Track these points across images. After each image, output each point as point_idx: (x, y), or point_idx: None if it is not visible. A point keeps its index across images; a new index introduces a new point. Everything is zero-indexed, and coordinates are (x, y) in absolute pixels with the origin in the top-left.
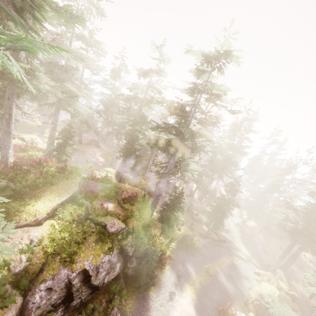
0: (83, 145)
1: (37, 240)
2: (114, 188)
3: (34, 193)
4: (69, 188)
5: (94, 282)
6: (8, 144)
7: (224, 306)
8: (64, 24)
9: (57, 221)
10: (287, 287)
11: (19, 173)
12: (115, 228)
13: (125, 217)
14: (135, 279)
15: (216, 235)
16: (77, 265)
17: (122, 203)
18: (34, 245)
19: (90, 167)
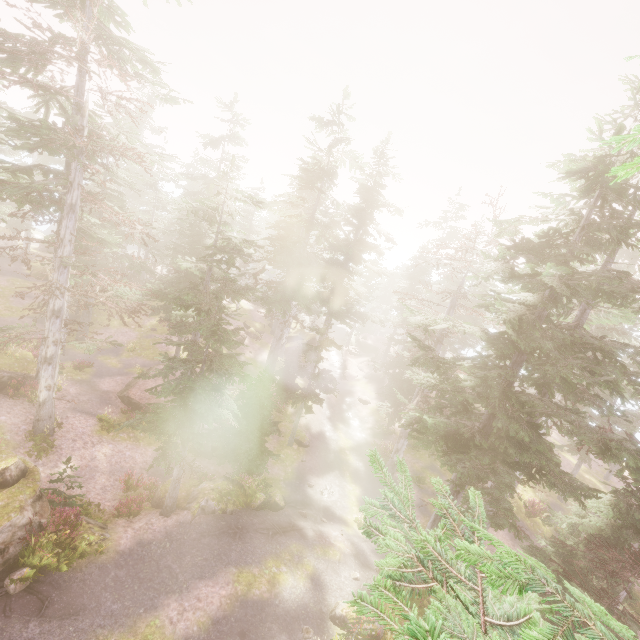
0: None
1: None
2: None
3: None
4: None
5: None
6: None
7: None
8: None
9: None
10: None
11: None
12: None
13: None
14: None
15: (242, 491)
16: None
17: None
18: None
19: None
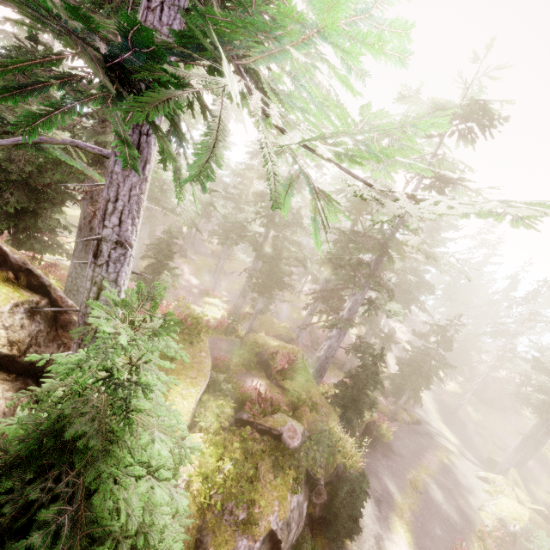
0: None
1: (184, 484)
2: (252, 347)
3: None
4: (202, 364)
5: None
6: (83, 285)
7: None
8: None
9: (201, 438)
10: (527, 497)
11: None
12: (299, 439)
13: (291, 407)
14: (326, 523)
15: (405, 412)
16: (259, 525)
17: (279, 379)
18: None
19: (183, 298)
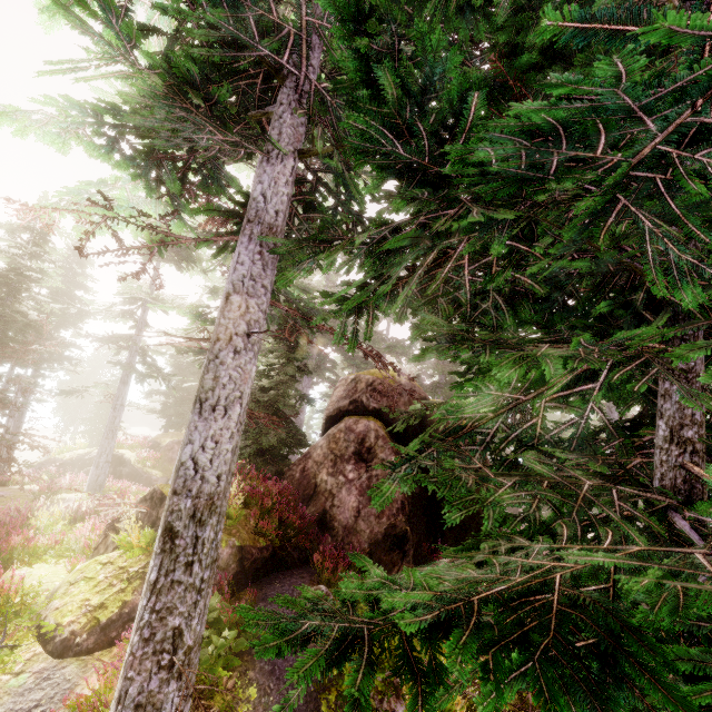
0: None
1: None
2: None
3: None
4: None
5: None
6: None
7: None
8: None
9: None
10: None
11: None
12: None
13: None
14: None
15: None
16: None
17: None
18: None
19: None
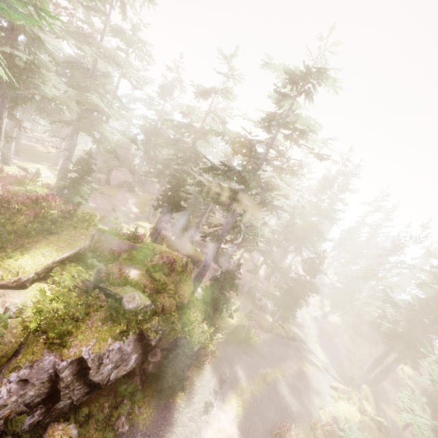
0: (111, 187)
1: (16, 309)
2: (145, 250)
3: (22, 243)
4: (76, 241)
5: (93, 378)
6: None
7: (281, 429)
8: (95, 9)
9: (49, 286)
10: (373, 410)
11: (3, 212)
12: (135, 304)
13: (154, 291)
14: (157, 379)
15: (283, 329)
16: (70, 350)
17: (151, 270)
18: (10, 316)
19: (117, 218)
